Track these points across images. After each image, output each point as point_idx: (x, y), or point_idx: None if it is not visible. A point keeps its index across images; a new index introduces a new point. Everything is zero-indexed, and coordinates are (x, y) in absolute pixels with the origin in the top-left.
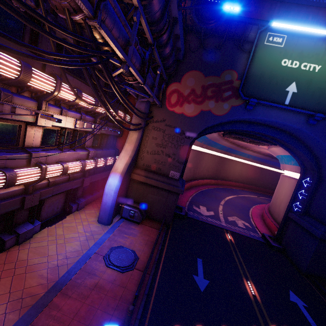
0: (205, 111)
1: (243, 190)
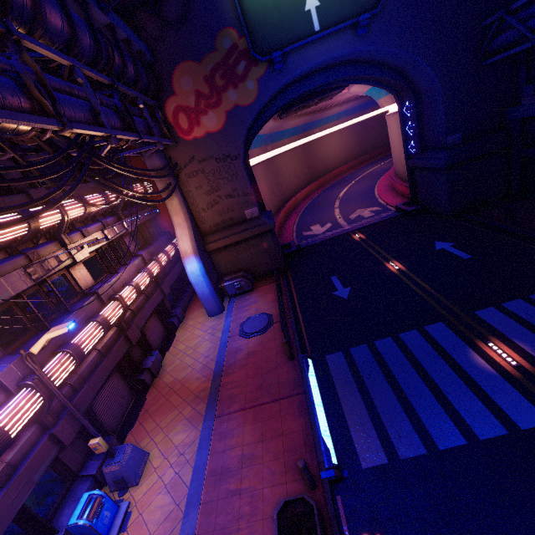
0: (231, 110)
1: (359, 169)
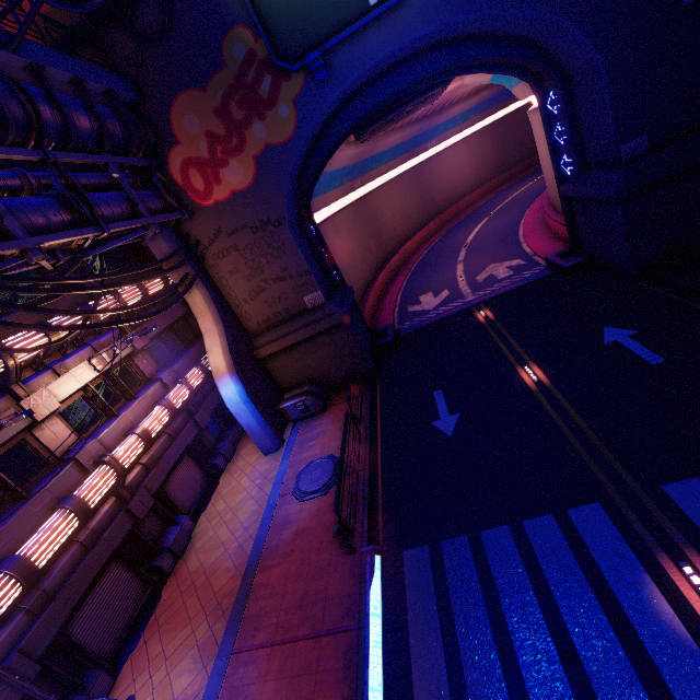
0: (261, 153)
1: (501, 192)
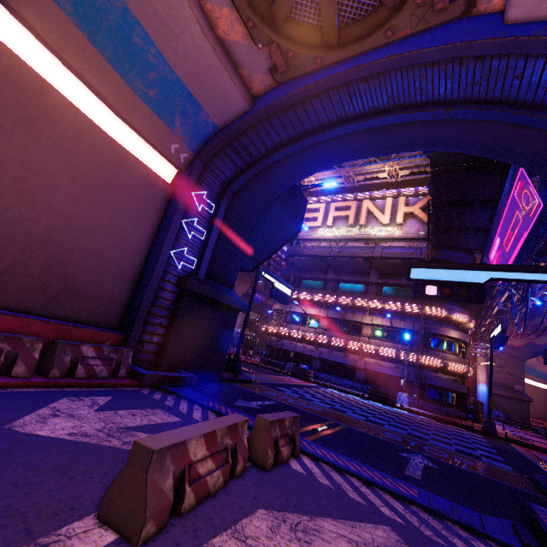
0: (529, 342)
1: None
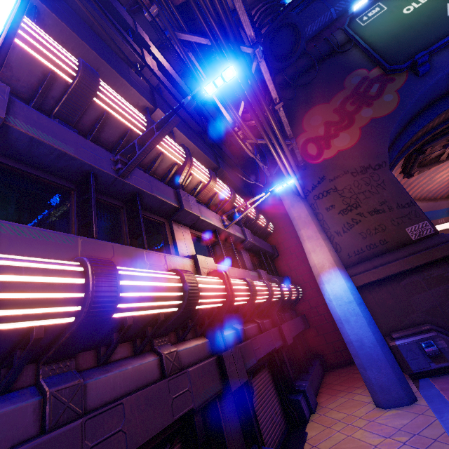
0: (366, 124)
1: None
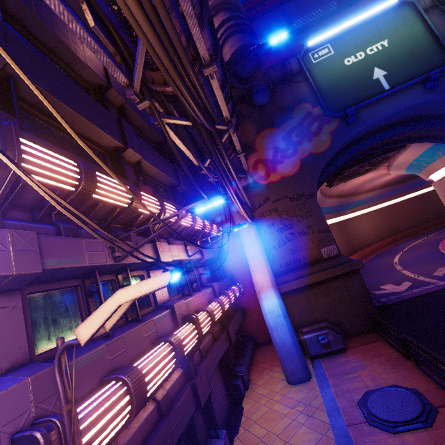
0: (305, 157)
1: (398, 244)
